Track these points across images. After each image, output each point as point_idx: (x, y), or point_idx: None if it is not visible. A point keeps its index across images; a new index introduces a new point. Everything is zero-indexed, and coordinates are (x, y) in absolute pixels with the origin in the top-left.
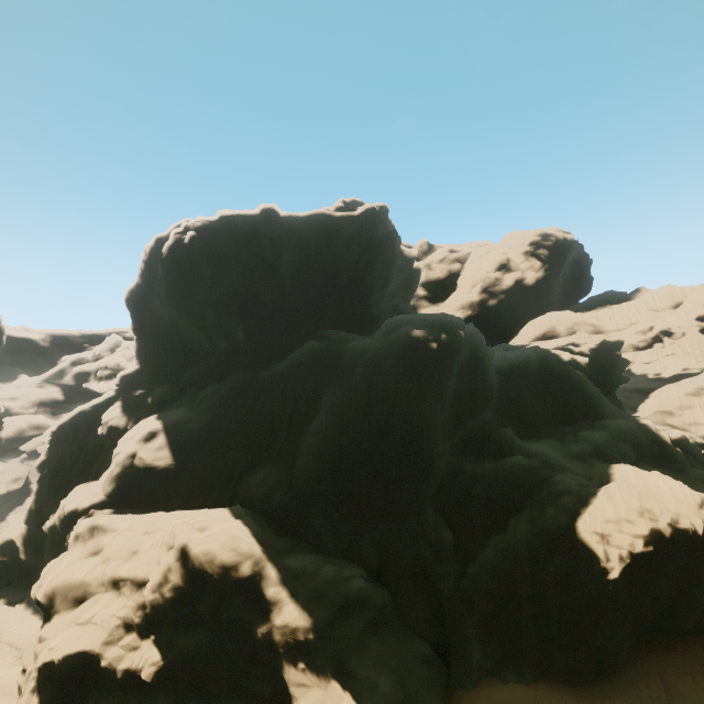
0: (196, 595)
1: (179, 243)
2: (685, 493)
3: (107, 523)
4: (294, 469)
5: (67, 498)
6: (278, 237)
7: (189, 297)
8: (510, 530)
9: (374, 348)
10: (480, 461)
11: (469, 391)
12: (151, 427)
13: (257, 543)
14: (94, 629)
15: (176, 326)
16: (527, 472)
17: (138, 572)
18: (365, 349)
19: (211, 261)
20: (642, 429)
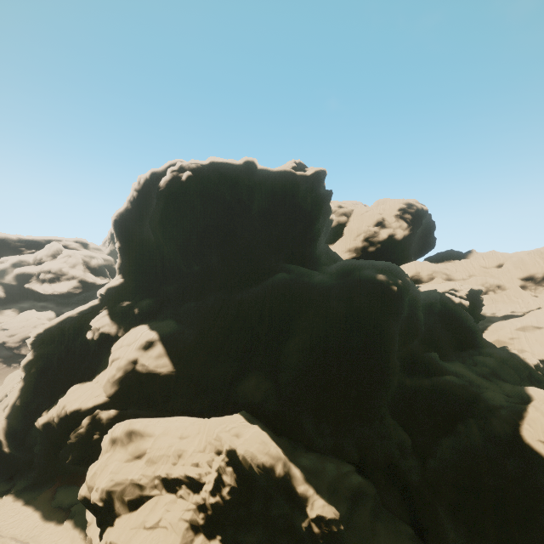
0: (248, 496)
1: (176, 180)
2: None
3: (143, 428)
4: (280, 379)
5: (67, 398)
6: (253, 185)
7: (178, 226)
8: (464, 435)
9: (340, 284)
10: (414, 377)
11: (408, 323)
12: (148, 337)
13: (278, 446)
14: (165, 533)
15: (159, 248)
16: (461, 389)
17: (192, 476)
18: (332, 284)
19: (203, 198)
20: (514, 357)
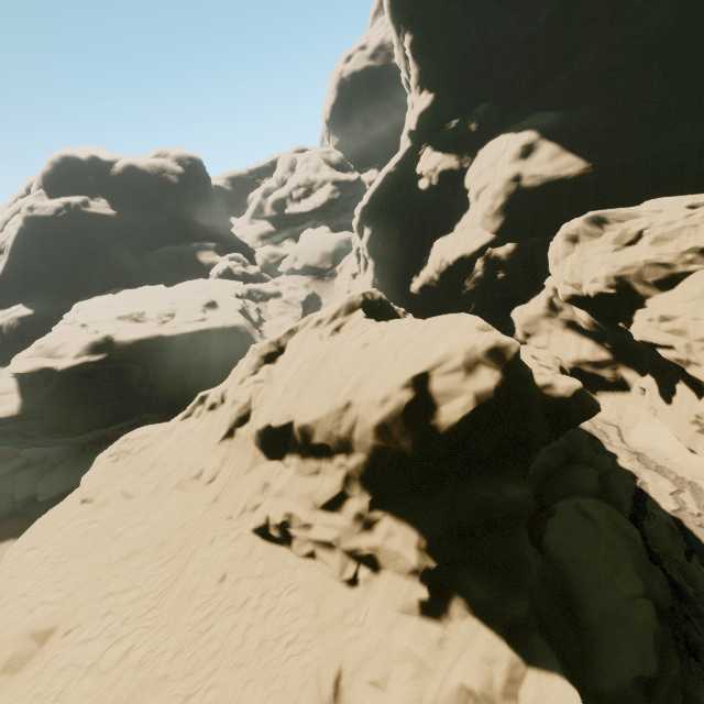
0: None
1: None
2: None
3: (616, 214)
4: None
5: (440, 251)
6: None
7: None
8: None
9: None
10: None
11: None
12: (520, 140)
13: None
14: None
15: (474, 6)
16: None
17: None
18: None
19: None
20: None
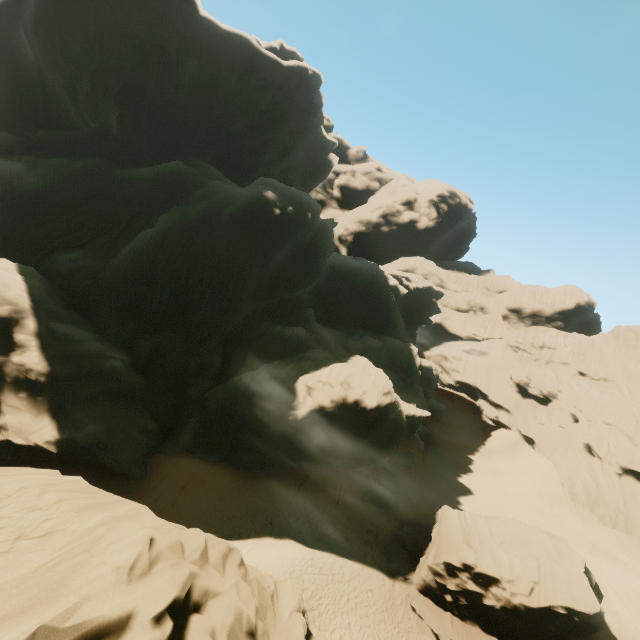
0: None
1: None
2: (382, 384)
3: None
4: (108, 263)
5: None
6: (191, 37)
7: (63, 48)
8: (258, 369)
9: (231, 193)
10: (277, 324)
11: (295, 267)
12: None
13: (29, 299)
14: None
15: (42, 75)
16: (300, 340)
17: None
18: (223, 191)
19: (99, 17)
20: (408, 351)
